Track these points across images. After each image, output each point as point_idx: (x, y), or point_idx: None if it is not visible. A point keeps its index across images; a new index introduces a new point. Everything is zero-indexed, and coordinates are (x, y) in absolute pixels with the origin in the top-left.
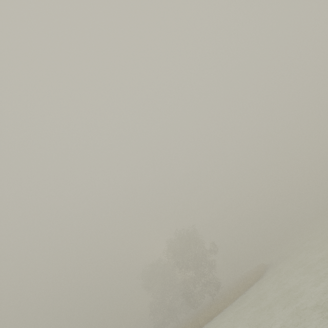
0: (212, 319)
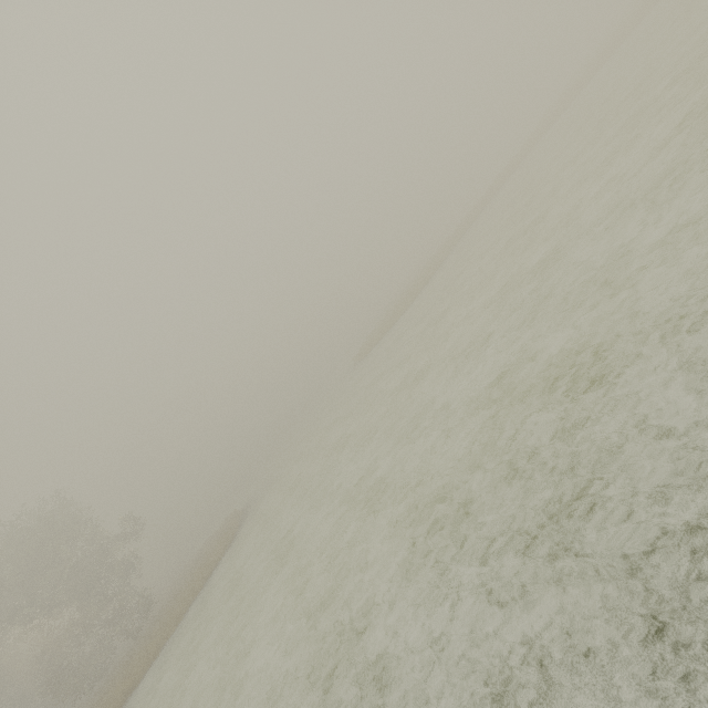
0: (137, 687)
